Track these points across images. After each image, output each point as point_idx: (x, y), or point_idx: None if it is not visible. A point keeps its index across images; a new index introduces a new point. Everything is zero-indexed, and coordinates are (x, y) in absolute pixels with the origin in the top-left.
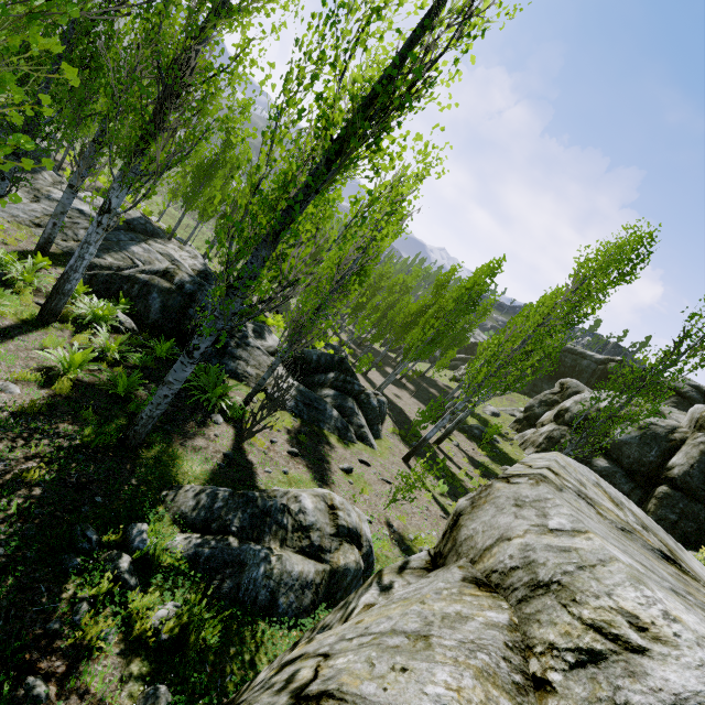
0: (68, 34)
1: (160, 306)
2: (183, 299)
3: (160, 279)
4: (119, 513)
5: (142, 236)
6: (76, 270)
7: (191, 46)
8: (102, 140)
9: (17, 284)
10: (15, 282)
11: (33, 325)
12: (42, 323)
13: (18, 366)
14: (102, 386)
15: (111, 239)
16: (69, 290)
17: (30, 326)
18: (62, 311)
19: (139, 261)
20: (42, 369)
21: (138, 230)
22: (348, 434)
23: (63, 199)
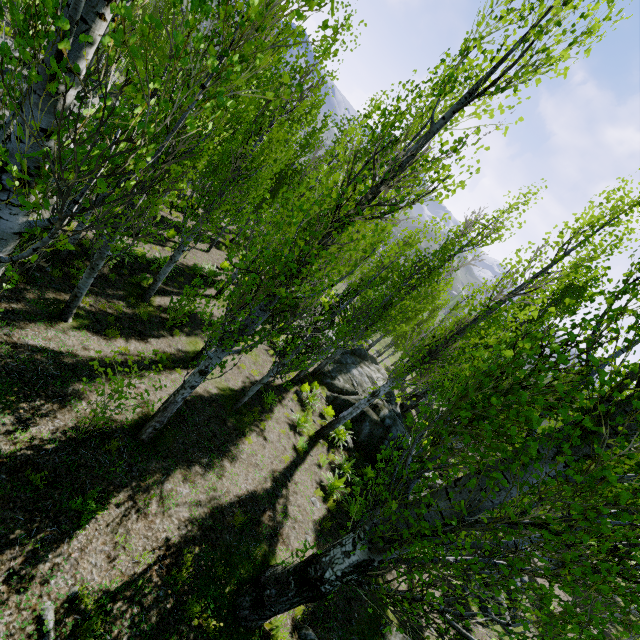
0: (386, 300)
1: (368, 432)
2: (383, 431)
3: (372, 412)
4: (365, 634)
5: (358, 359)
6: (345, 418)
7: (457, 332)
8: (371, 327)
9: (307, 406)
10: (307, 404)
11: (313, 441)
12: (316, 438)
13: (313, 480)
14: (344, 505)
15: (343, 361)
16: (337, 427)
17: (312, 442)
18: (327, 434)
19: (355, 382)
20: (320, 483)
21: (356, 354)
22: (488, 609)
23: (337, 352)
